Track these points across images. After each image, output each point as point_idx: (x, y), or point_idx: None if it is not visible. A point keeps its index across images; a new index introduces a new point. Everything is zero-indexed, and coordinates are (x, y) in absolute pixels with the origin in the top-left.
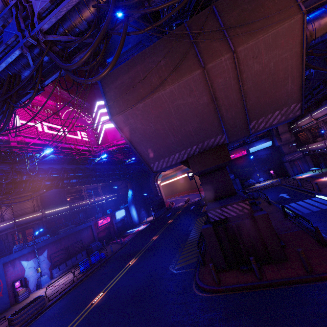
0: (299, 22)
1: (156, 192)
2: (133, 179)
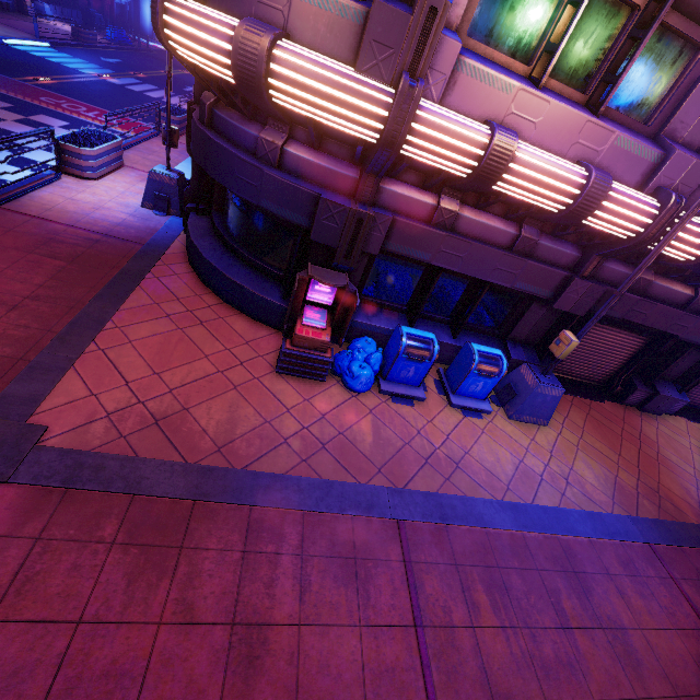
0: None
1: None
2: None
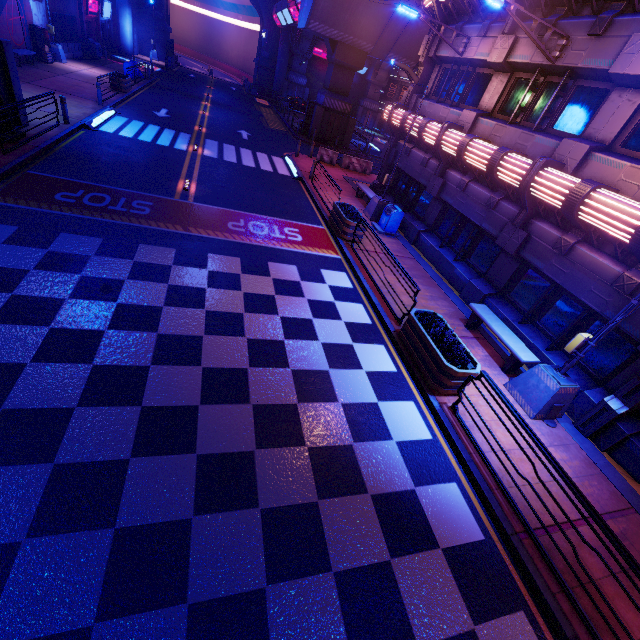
0: None
1: (166, 13)
2: None
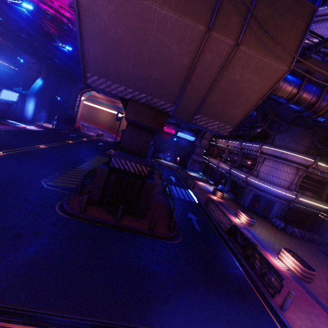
0: (283, 73)
1: (73, 106)
2: (54, 70)
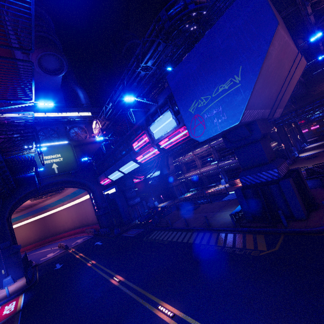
0: (305, 65)
1: (11, 238)
2: None
